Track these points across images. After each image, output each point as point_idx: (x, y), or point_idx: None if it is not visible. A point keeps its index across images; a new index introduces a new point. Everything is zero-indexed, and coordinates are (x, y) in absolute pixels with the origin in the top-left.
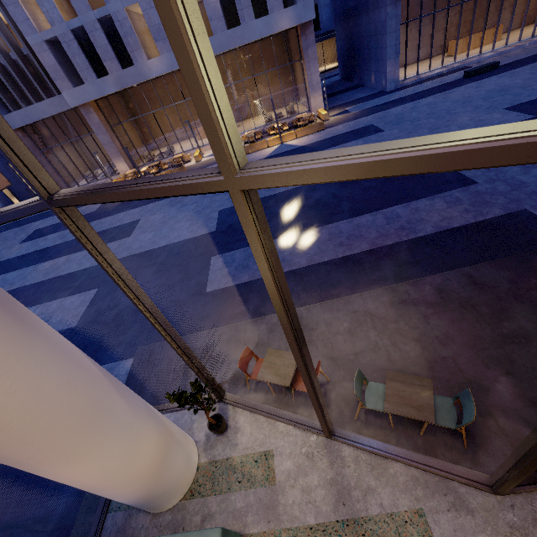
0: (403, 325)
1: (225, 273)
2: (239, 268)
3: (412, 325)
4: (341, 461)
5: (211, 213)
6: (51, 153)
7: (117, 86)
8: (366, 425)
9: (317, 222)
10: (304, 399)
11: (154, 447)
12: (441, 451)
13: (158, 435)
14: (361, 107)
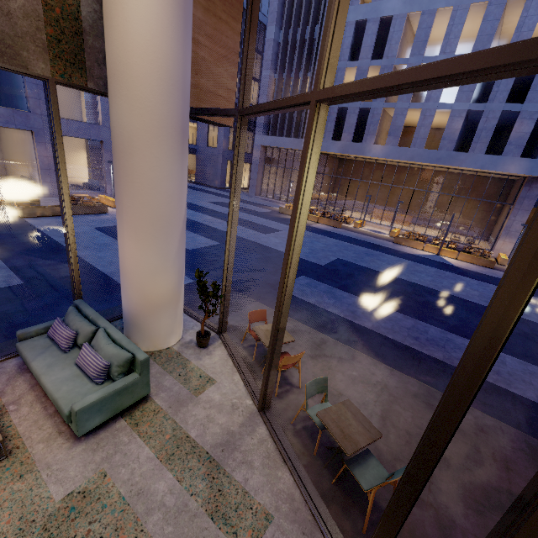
0: (407, 415)
1: (301, 288)
2: (314, 293)
3: (418, 422)
4: (251, 430)
5: (330, 255)
6: (268, 169)
7: (340, 150)
8: (294, 433)
9: (410, 312)
10: None
11: (165, 291)
12: (337, 509)
13: (172, 288)
14: None
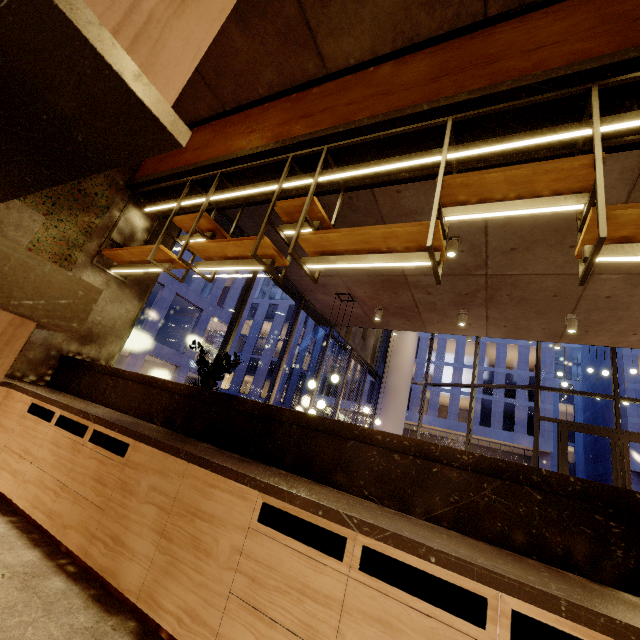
0: None
1: None
2: None
3: None
4: None
5: None
6: None
7: None
8: None
9: None
10: None
11: None
12: None
13: None
14: None
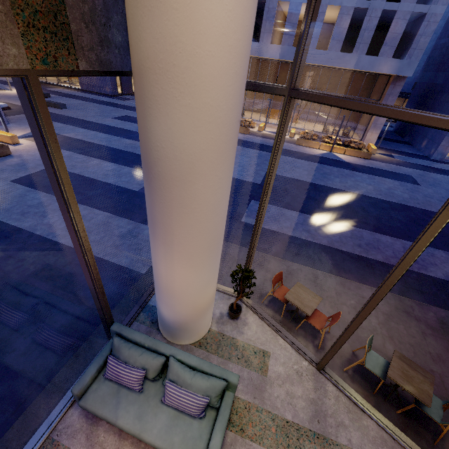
0: (402, 329)
1: None
2: (271, 218)
3: (410, 332)
4: (324, 391)
5: (259, 170)
6: None
7: None
8: (351, 379)
9: (344, 220)
10: (305, 333)
11: (211, 294)
12: (412, 434)
13: (215, 288)
14: (405, 159)
